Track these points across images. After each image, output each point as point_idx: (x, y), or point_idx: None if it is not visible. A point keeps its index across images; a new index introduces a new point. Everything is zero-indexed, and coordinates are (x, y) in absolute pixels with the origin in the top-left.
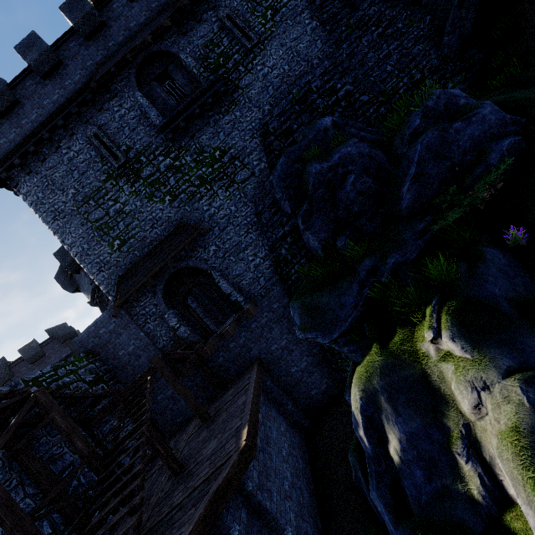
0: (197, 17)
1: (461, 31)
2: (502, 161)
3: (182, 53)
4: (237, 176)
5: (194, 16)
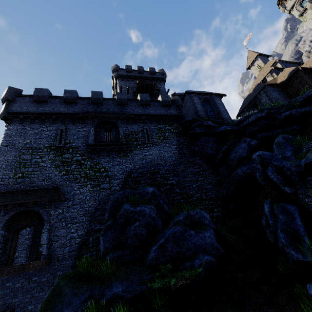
0: (136, 122)
1: (227, 191)
2: (200, 267)
3: (121, 128)
4: (102, 185)
5: (135, 121)
